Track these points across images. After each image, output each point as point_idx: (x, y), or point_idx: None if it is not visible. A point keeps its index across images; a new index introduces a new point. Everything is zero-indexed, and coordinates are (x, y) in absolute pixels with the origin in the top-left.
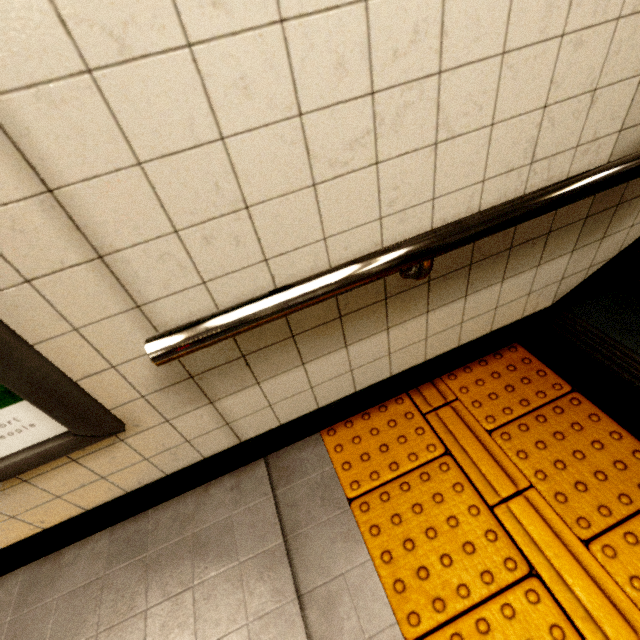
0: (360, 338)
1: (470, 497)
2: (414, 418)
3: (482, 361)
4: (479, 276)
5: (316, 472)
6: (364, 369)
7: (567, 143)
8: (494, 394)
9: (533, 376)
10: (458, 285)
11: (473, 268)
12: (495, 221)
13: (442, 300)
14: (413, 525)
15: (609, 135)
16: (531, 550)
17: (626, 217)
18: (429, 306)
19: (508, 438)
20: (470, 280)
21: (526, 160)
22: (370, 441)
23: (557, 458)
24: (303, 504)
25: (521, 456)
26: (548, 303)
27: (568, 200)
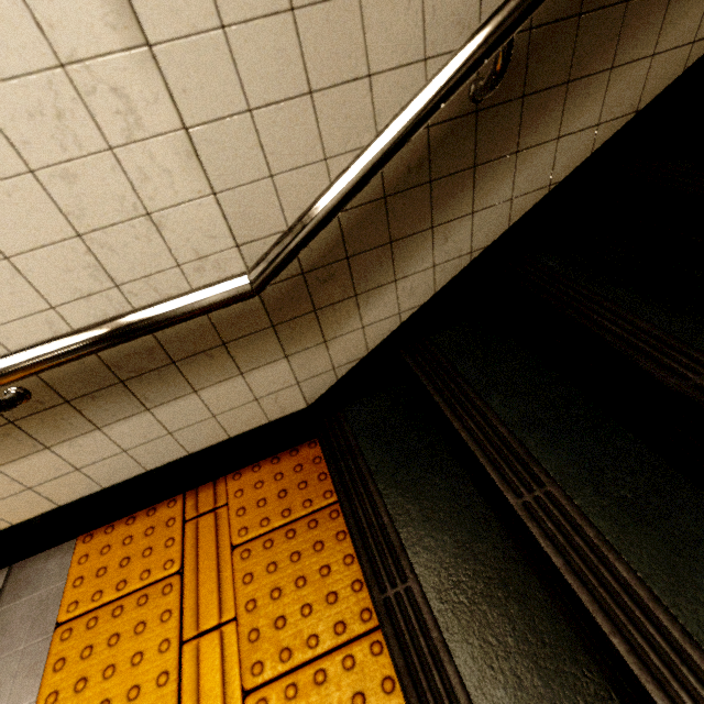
0: (10, 459)
1: (170, 629)
2: (174, 526)
3: (276, 458)
4: (150, 390)
5: (47, 587)
6: (51, 485)
7: (159, 264)
8: (264, 500)
9: (313, 480)
10: (123, 401)
11: (131, 384)
12: (25, 361)
13: (112, 416)
14: (98, 660)
15: (224, 251)
16: (190, 700)
17: (344, 320)
18: (95, 423)
19: (247, 556)
20: (139, 395)
21: (105, 284)
22: (117, 552)
23: (278, 585)
24: (13, 627)
25: (246, 580)
26: (301, 405)
27: (130, 333)
